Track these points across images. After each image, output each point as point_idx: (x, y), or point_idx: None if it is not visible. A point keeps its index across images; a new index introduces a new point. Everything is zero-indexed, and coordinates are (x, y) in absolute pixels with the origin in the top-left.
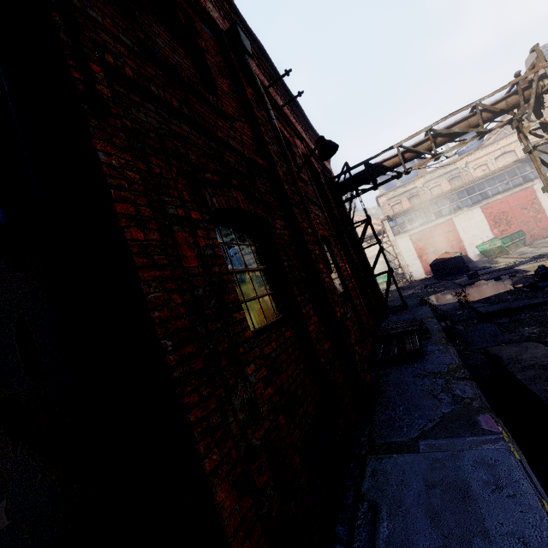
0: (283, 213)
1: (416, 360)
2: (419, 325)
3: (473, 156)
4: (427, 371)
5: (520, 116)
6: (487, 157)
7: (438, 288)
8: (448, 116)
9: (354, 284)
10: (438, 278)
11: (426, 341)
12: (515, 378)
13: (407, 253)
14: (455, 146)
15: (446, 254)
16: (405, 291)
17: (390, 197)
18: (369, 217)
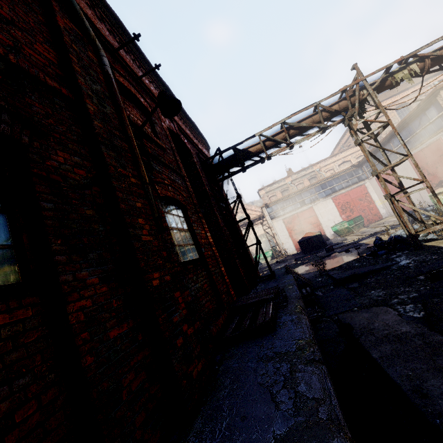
0: (86, 151)
1: (267, 334)
2: (275, 293)
3: (324, 163)
4: (274, 350)
5: (349, 116)
6: (333, 164)
7: (305, 260)
8: (296, 113)
9: (214, 252)
10: (305, 253)
11: (282, 310)
12: (371, 357)
13: (281, 233)
14: (304, 138)
15: (309, 233)
16: (280, 264)
17: (267, 190)
18: (239, 195)
